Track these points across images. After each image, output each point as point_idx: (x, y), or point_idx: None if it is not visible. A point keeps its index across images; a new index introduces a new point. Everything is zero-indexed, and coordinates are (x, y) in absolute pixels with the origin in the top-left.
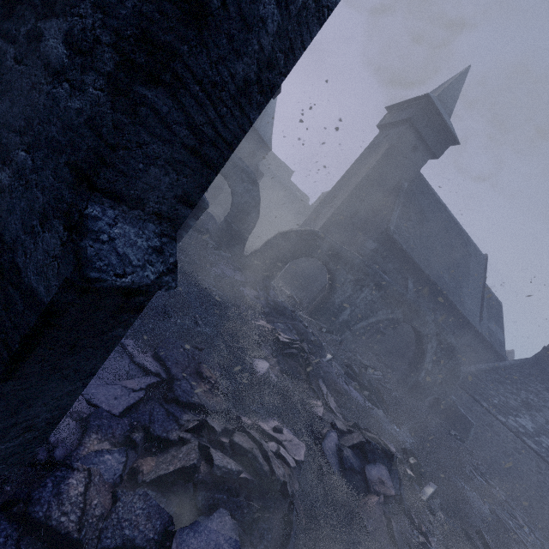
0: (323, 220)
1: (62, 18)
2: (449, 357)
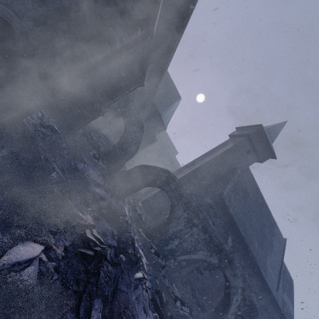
0: (182, 175)
1: None
2: (249, 315)
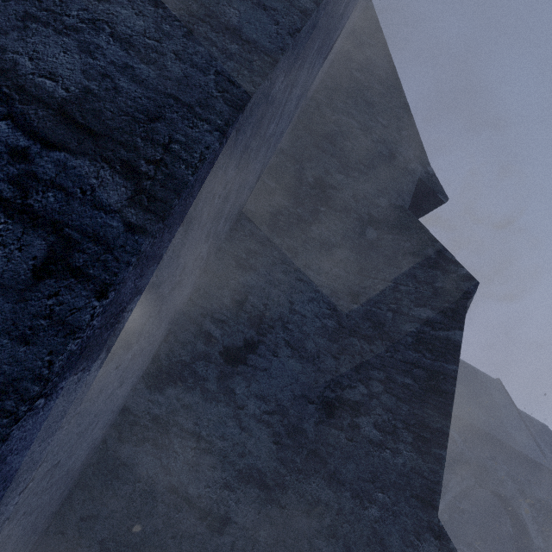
0: None
1: (367, 416)
2: (551, 520)
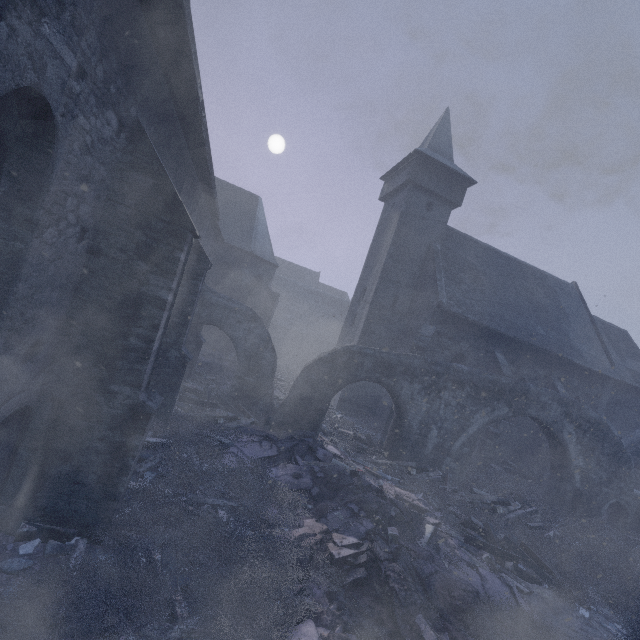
0: (362, 322)
1: None
2: (599, 438)
